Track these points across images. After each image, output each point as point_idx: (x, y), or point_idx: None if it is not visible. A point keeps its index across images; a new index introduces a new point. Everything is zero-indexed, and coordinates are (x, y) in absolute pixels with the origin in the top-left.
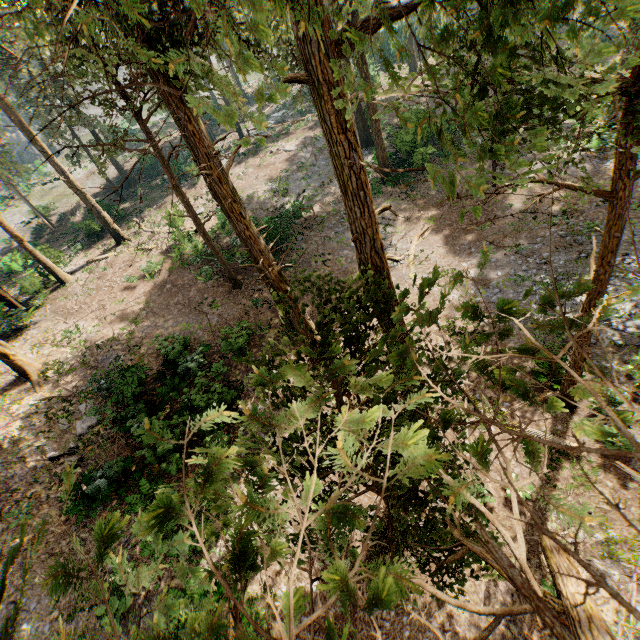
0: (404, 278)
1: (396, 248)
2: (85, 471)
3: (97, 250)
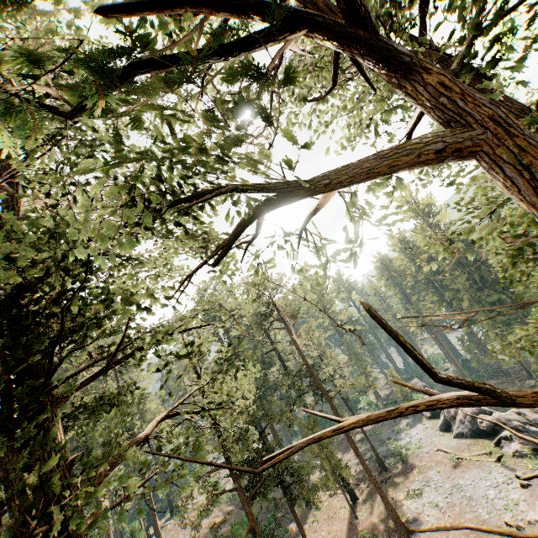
0: None
1: None
2: None
3: None
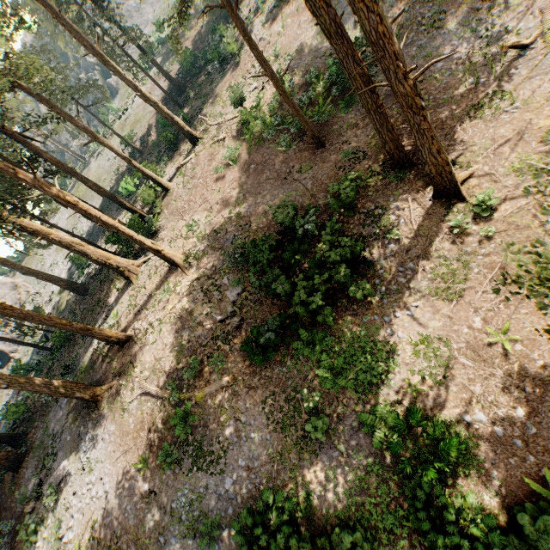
0: (543, 65)
1: (517, 31)
2: (248, 328)
3: (180, 156)
